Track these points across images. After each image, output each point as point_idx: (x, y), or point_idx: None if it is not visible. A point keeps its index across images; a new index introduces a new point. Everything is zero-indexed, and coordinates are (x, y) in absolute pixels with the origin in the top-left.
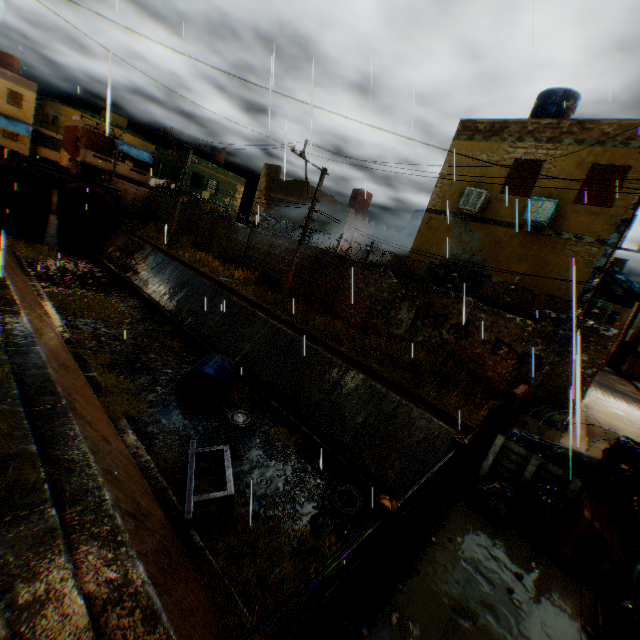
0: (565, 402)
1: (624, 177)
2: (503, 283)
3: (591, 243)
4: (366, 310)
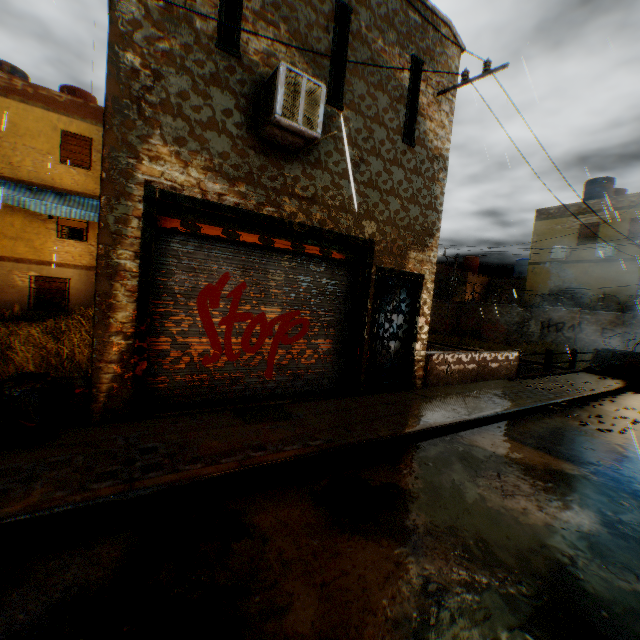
0: None
1: None
2: (596, 295)
3: None
4: (504, 331)
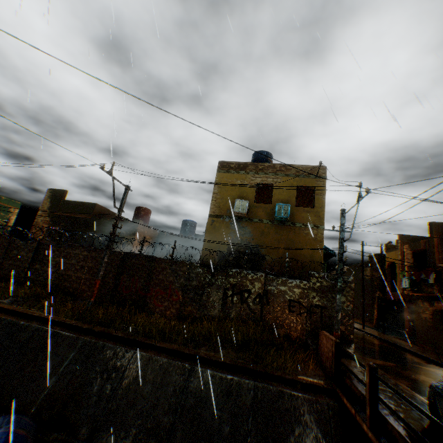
0: (346, 335)
1: (315, 192)
2: (273, 259)
3: (313, 227)
4: (180, 300)
